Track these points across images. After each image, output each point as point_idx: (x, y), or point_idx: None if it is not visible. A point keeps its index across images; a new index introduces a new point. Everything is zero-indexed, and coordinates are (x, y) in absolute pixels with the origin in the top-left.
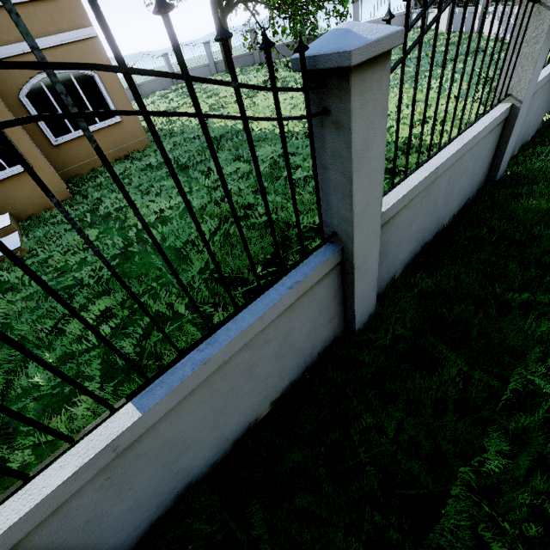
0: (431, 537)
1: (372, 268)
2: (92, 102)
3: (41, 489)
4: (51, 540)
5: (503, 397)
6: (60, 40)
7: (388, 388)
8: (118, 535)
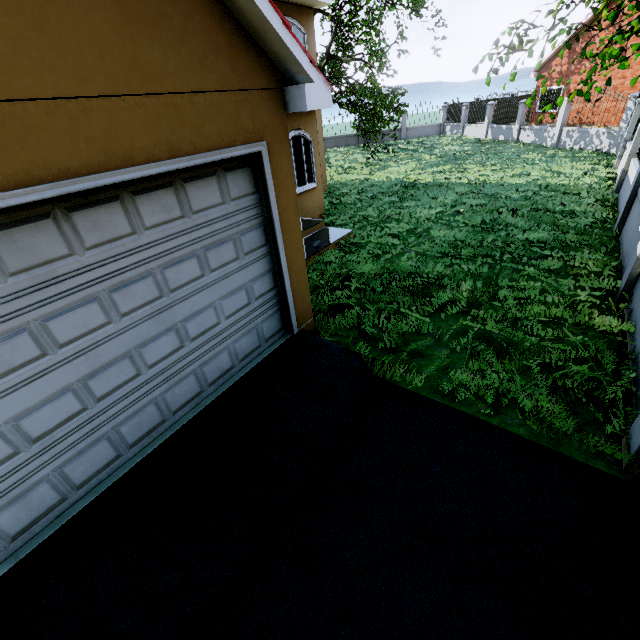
0: None
1: None
2: None
3: None
4: None
5: None
6: None
7: None
8: None
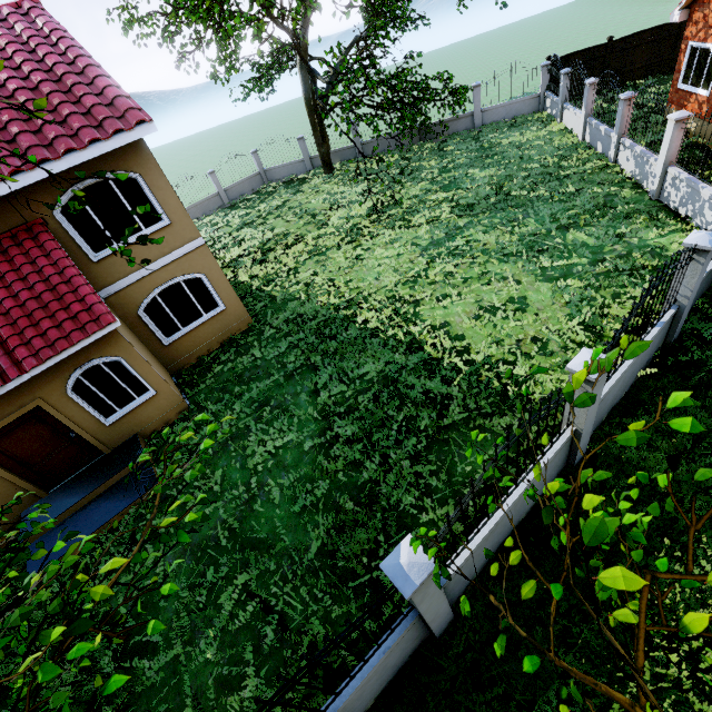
0: None
1: (444, 610)
2: (199, 299)
3: None
4: None
5: None
6: (173, 257)
7: (455, 698)
8: None
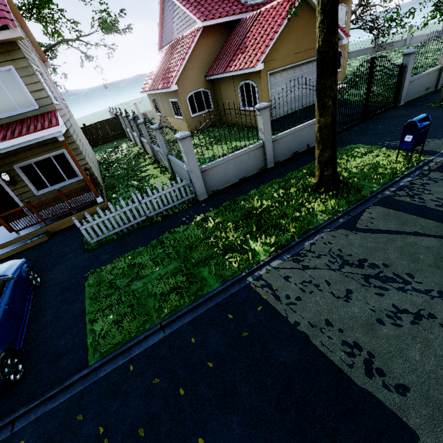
0: None
1: None
2: None
3: None
4: None
5: None
6: None
7: None
8: None
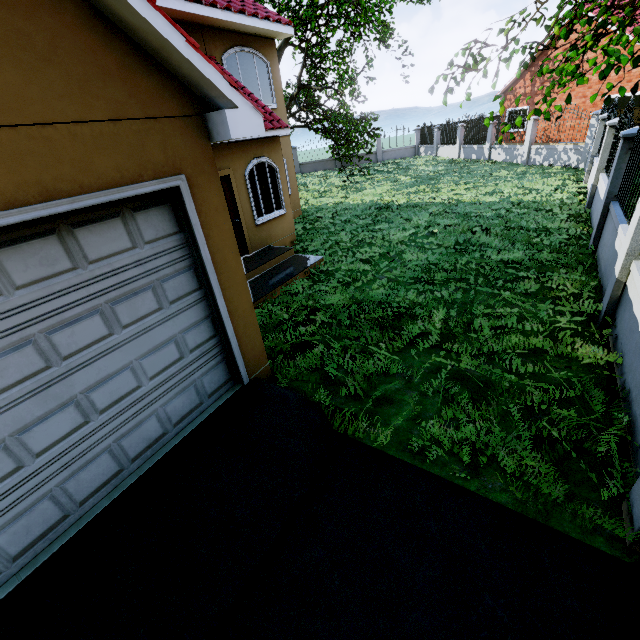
0: None
1: None
2: None
3: None
4: None
5: None
6: None
7: None
8: None
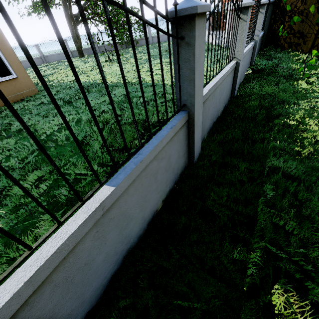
0: (257, 228)
1: (200, 125)
2: None
3: (66, 232)
4: (67, 275)
5: (265, 172)
6: None
7: (217, 181)
8: (97, 281)
